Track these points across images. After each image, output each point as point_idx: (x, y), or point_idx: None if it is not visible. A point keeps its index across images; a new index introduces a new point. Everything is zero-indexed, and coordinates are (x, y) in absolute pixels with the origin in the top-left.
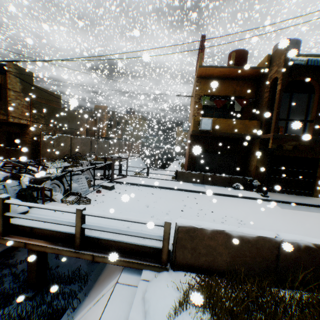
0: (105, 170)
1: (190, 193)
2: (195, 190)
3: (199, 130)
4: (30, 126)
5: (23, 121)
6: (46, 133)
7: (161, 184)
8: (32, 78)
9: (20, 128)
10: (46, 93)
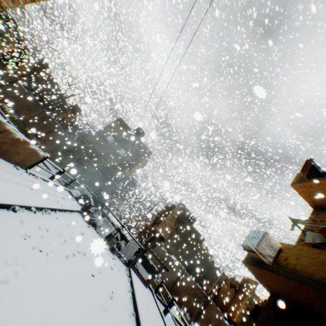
0: (139, 258)
1: (129, 315)
2: (142, 324)
3: (253, 259)
4: (164, 240)
5: (163, 233)
6: (171, 254)
7: (141, 296)
8: (188, 215)
9: (160, 240)
10: (192, 229)
